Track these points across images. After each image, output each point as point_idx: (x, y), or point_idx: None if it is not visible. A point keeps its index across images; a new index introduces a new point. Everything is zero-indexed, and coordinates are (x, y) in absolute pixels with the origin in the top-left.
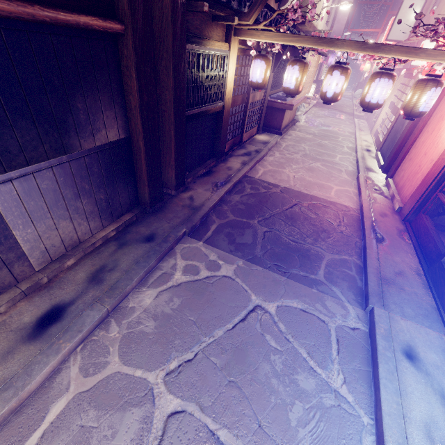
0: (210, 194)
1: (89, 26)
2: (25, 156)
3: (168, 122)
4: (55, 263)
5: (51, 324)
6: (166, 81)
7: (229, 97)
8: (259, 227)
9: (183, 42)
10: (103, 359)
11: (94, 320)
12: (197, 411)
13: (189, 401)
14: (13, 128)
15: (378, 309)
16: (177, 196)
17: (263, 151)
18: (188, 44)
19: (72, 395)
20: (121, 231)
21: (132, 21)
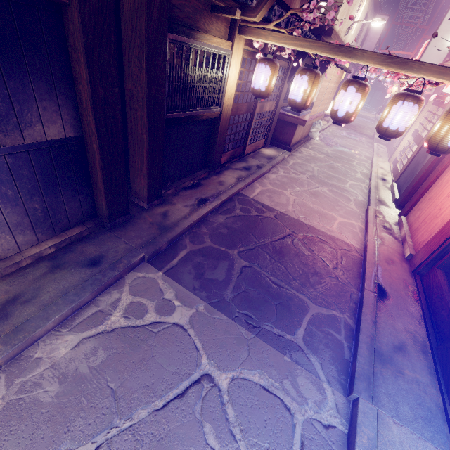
0: (189, 211)
1: None
2: None
3: (140, 123)
4: None
5: None
6: (139, 74)
7: (228, 104)
8: (238, 259)
9: (164, 29)
10: None
11: None
12: None
13: None
14: None
15: (364, 402)
16: (149, 210)
17: (266, 168)
18: (172, 34)
19: None
20: (63, 248)
21: None
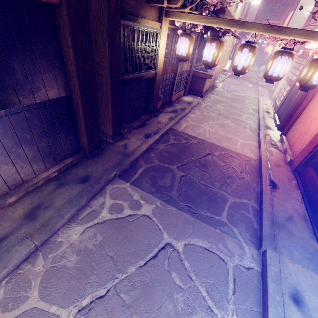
0: (140, 143)
1: None
2: None
3: (106, 84)
4: None
5: None
6: (103, 50)
7: (160, 66)
8: (177, 171)
9: (118, 17)
10: (24, 294)
11: (21, 256)
12: None
13: None
14: None
15: (270, 252)
16: (114, 143)
17: (187, 110)
18: (123, 20)
19: None
20: (62, 172)
21: None
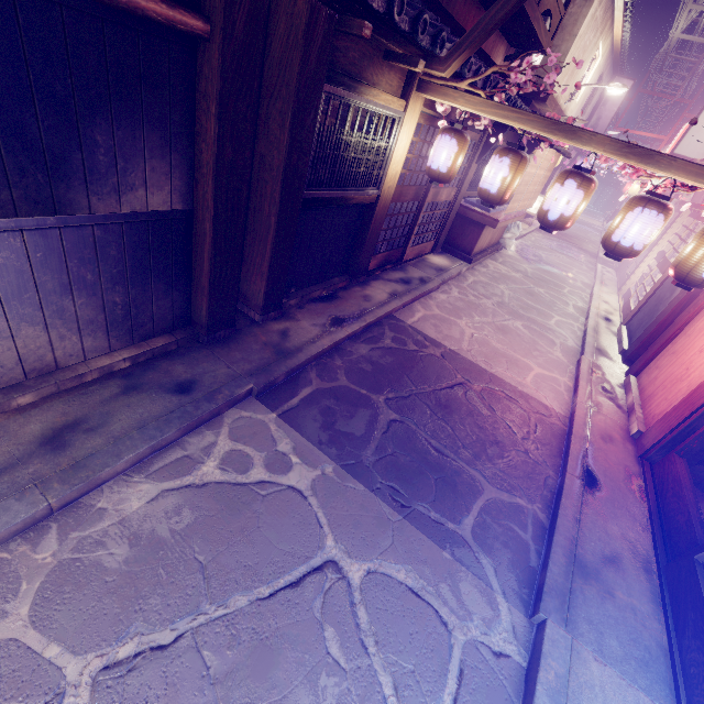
0: (319, 333)
1: (138, 8)
2: None
3: (270, 201)
4: None
5: None
6: (278, 135)
7: (390, 185)
8: (385, 409)
9: (320, 78)
10: None
11: (15, 521)
12: None
13: None
14: None
15: (554, 627)
16: (262, 324)
17: (433, 283)
18: (330, 85)
19: None
20: (141, 363)
21: (225, 21)
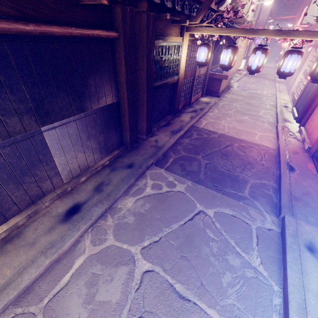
0: (169, 138)
1: (99, 35)
2: (62, 114)
3: (142, 91)
4: (74, 179)
5: (74, 214)
6: (142, 65)
7: (182, 73)
8: (202, 160)
9: (153, 39)
10: (104, 237)
11: (98, 213)
12: (161, 272)
13: (156, 265)
14: (57, 97)
15: (288, 217)
16: (147, 139)
17: (206, 109)
18: (156, 40)
19: (87, 256)
20: (112, 161)
21: (123, 30)
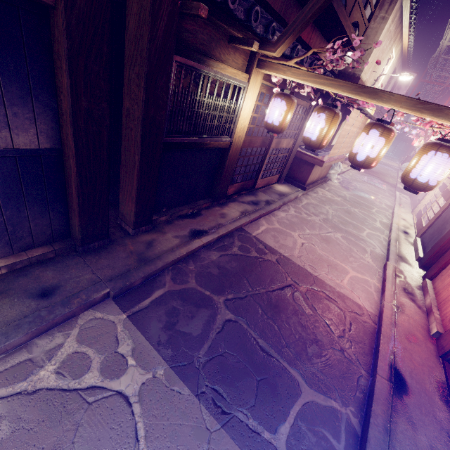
0: (178, 243)
1: None
2: None
3: (134, 143)
4: None
5: None
6: (137, 93)
7: (240, 135)
8: (223, 309)
9: (169, 49)
10: None
11: None
12: None
13: None
14: None
15: None
16: (134, 236)
17: (275, 204)
18: (180, 56)
19: None
20: (17, 269)
21: None
